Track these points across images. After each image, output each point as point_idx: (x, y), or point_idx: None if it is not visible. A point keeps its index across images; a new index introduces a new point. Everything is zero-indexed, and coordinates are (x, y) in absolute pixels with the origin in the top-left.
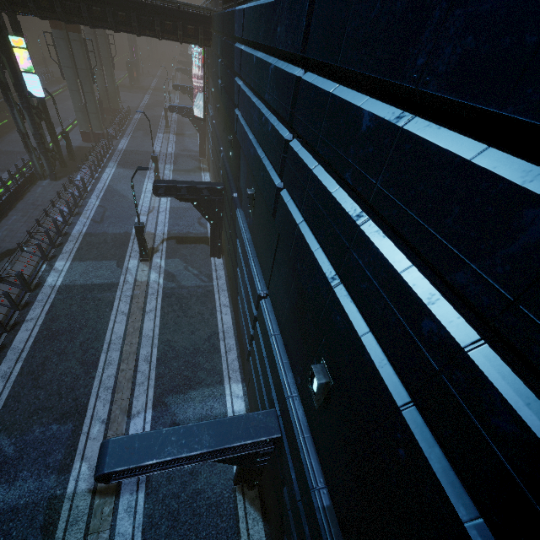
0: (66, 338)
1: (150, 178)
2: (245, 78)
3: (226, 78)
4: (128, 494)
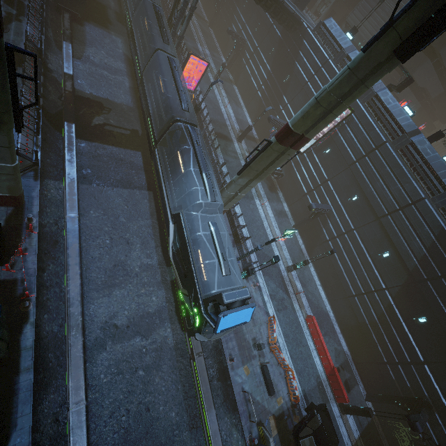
0: None
1: None
2: None
3: None
4: (209, 58)
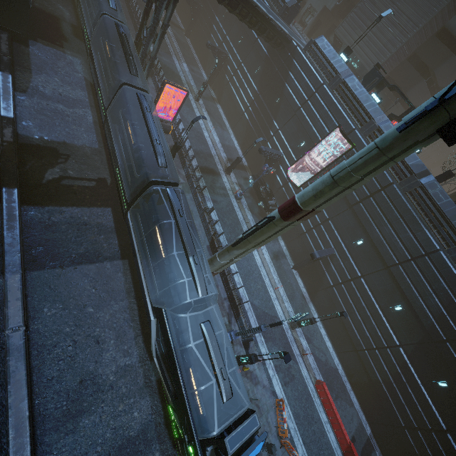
0: None
1: None
2: None
3: None
4: (188, 73)
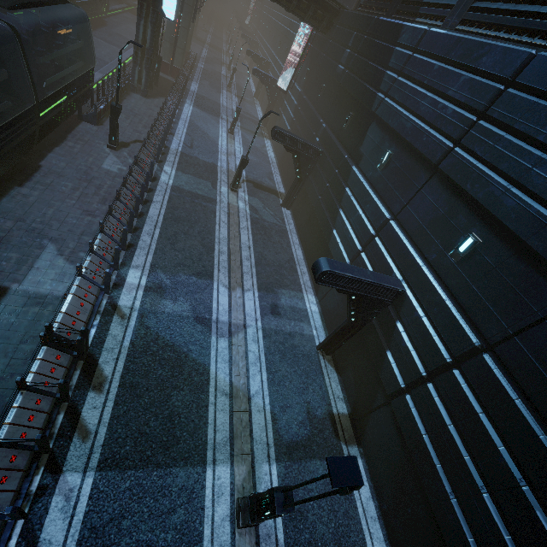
0: (187, 225)
1: (223, 126)
2: (411, 75)
3: (364, 67)
4: (252, 332)
